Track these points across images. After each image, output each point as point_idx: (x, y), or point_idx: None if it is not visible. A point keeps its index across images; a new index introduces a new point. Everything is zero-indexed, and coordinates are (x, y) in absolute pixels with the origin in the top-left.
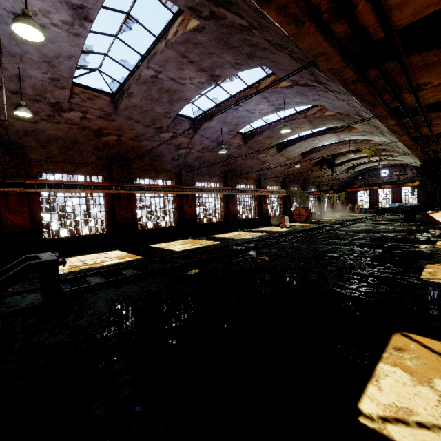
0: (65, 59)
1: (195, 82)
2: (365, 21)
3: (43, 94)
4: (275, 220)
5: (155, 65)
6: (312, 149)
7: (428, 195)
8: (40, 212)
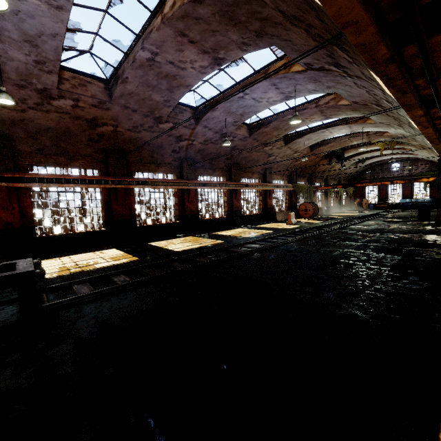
0: (48, 38)
1: (196, 66)
2: None
3: (29, 79)
4: (280, 216)
5: (151, 46)
6: (321, 141)
7: None
8: (31, 208)
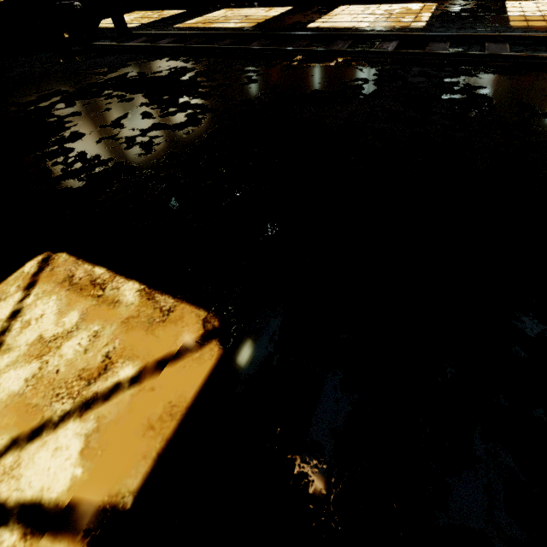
0: None
1: None
2: None
3: None
4: None
5: None
6: None
7: None
8: None
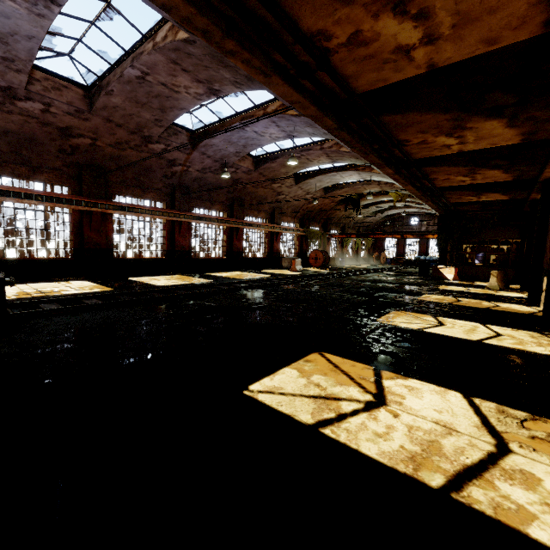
0: (23, 38)
1: (191, 92)
2: (329, 82)
3: None
4: (286, 263)
5: (141, 66)
6: (336, 185)
7: (442, 249)
8: None
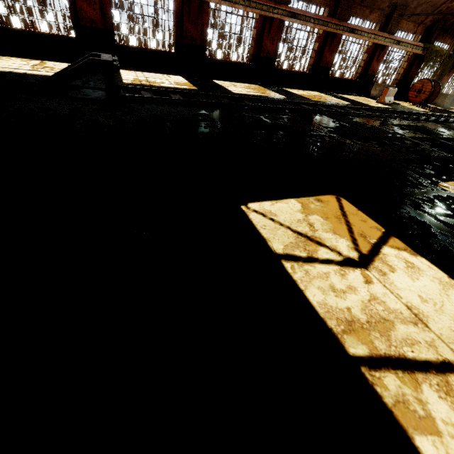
0: None
1: None
2: None
3: None
4: (377, 90)
5: None
6: None
7: None
8: (110, 7)
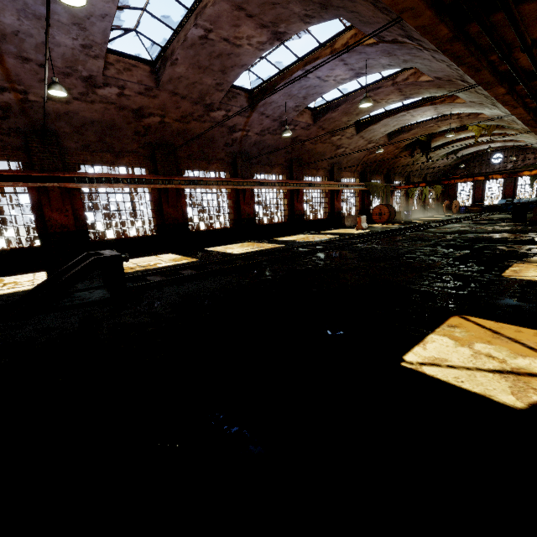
0: (97, 19)
1: (253, 42)
2: None
3: (74, 65)
4: (349, 221)
5: (205, 22)
6: (402, 127)
7: None
8: (83, 211)
